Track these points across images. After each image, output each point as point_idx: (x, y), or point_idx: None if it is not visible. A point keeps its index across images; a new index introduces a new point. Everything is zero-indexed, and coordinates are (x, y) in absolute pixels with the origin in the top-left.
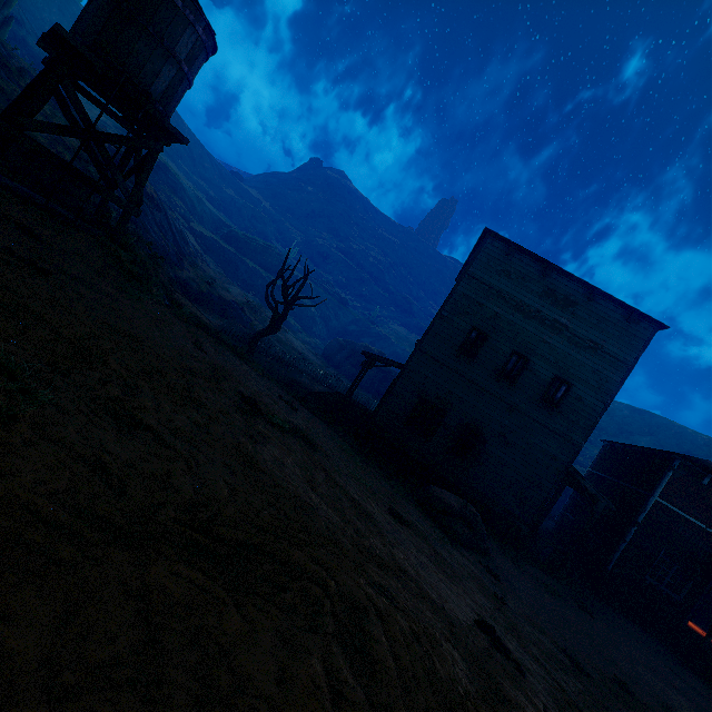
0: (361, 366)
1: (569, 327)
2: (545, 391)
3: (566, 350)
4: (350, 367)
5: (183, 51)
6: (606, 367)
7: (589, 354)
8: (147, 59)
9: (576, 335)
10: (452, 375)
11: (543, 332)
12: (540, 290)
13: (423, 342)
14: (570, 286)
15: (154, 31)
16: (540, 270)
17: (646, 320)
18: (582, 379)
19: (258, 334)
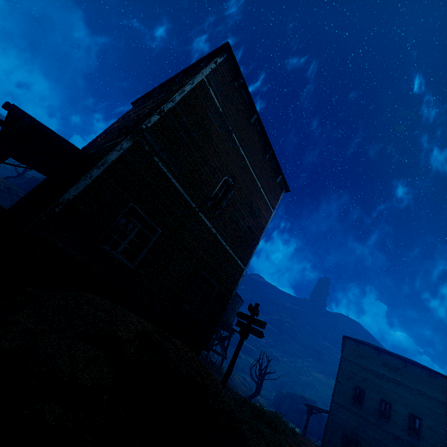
0: (301, 412)
1: (402, 382)
2: (408, 423)
3: (407, 396)
4: (294, 414)
5: (237, 309)
6: (433, 405)
7: (420, 398)
8: (230, 314)
9: (408, 387)
10: (355, 416)
11: (391, 386)
12: (379, 363)
13: (334, 396)
14: (393, 360)
15: (232, 308)
16: (375, 353)
17: (439, 375)
18: (424, 414)
19: (250, 396)
